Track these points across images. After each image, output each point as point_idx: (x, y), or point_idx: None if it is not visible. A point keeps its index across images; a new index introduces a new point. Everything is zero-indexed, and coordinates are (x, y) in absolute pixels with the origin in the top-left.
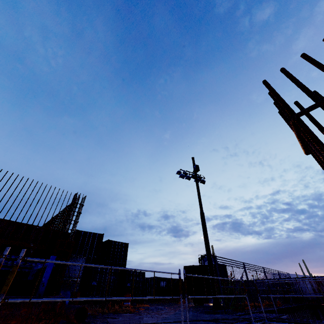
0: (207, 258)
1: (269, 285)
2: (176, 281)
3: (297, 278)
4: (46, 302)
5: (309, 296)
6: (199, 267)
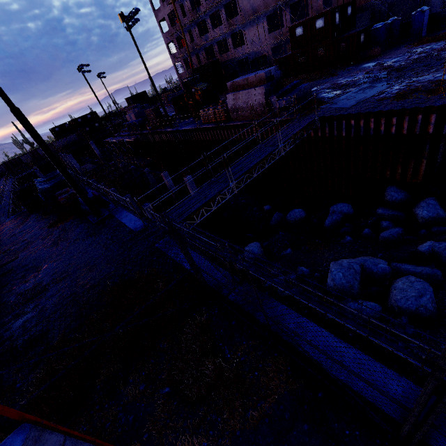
0: None
1: None
2: None
3: None
4: None
5: (4, 172)
6: None
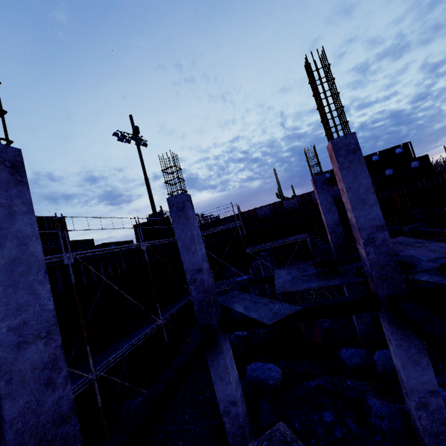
0: (153, 214)
1: (201, 224)
2: (127, 242)
3: (225, 217)
4: (50, 249)
5: (229, 228)
6: (148, 223)
